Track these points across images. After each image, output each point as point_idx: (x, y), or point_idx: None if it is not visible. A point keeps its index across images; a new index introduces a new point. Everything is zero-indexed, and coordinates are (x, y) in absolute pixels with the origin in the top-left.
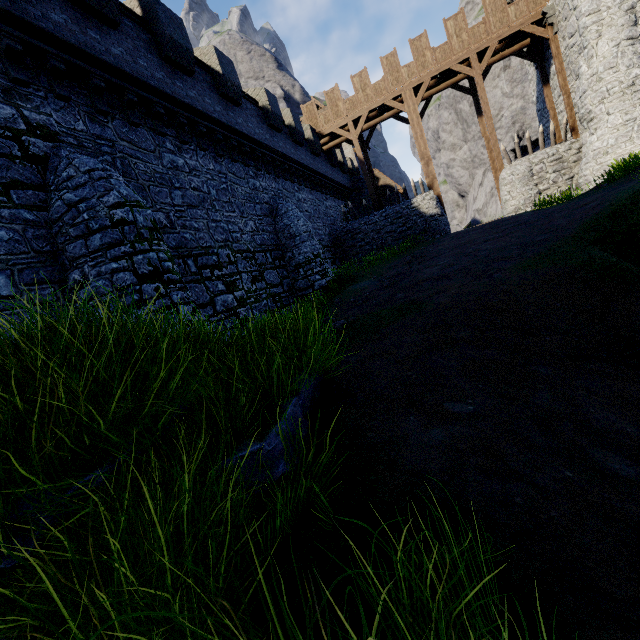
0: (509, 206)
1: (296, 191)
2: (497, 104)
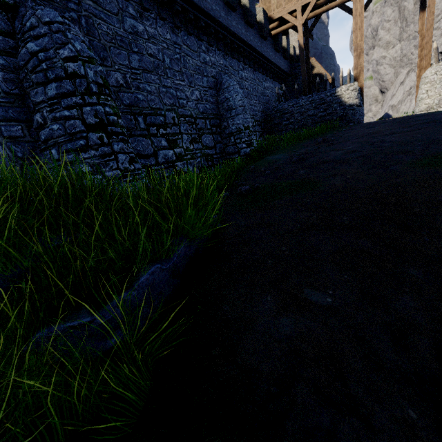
0: (423, 104)
1: (240, 70)
2: (441, 3)
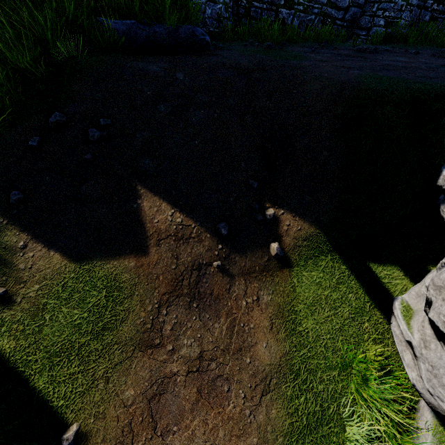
0: None
1: None
2: None
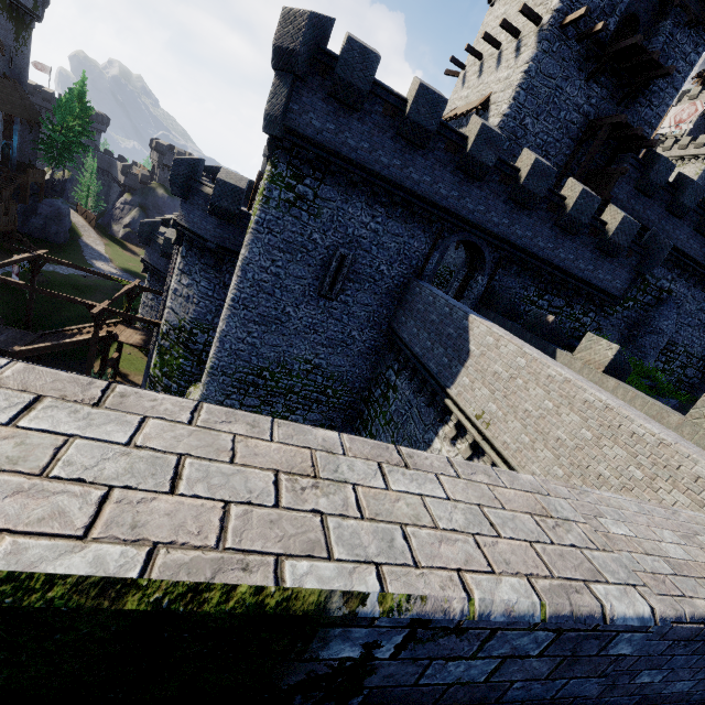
0: None
1: None
2: None
